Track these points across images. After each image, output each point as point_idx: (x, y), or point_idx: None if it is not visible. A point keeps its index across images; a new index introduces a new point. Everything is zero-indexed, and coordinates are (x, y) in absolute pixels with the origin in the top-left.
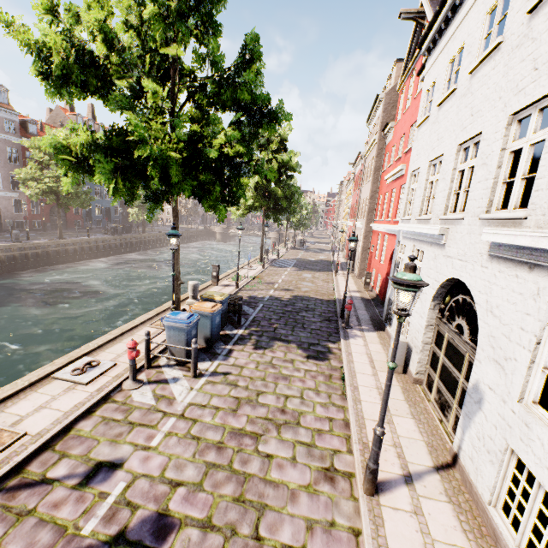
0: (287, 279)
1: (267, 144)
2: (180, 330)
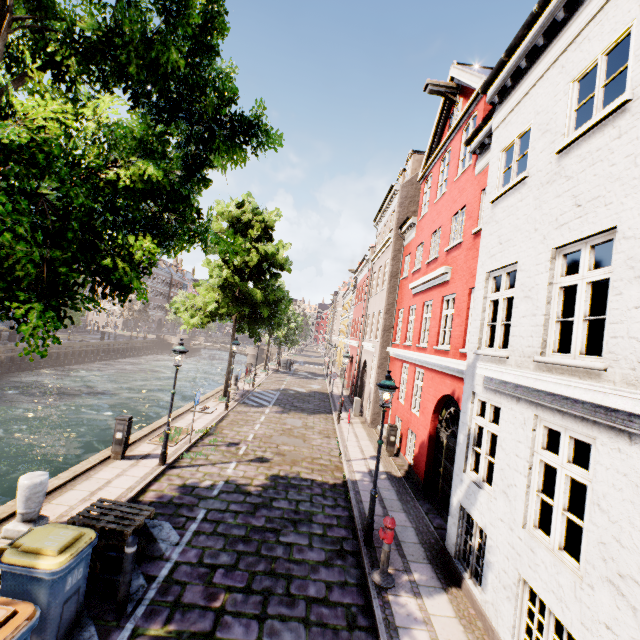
0: (263, 433)
1: (246, 230)
2: None
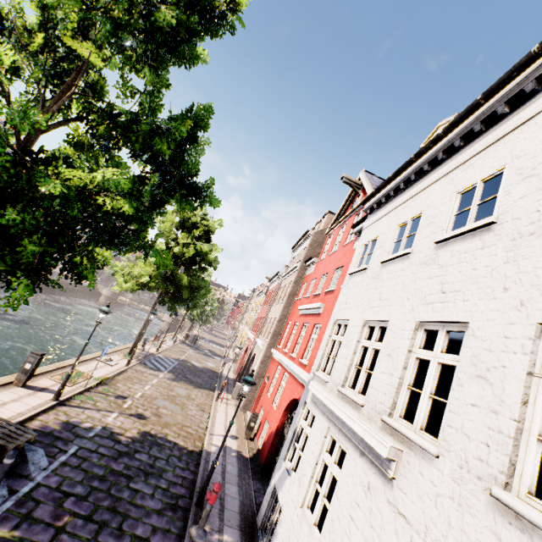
0: (150, 393)
1: (192, 228)
2: None
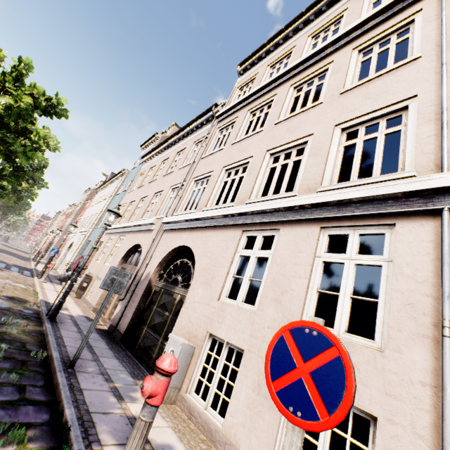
0: (0, 246)
1: None
2: None
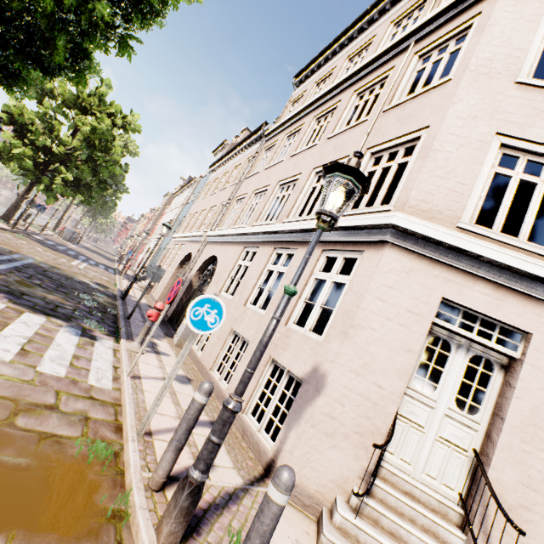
0: (91, 246)
1: None
2: (72, 231)
